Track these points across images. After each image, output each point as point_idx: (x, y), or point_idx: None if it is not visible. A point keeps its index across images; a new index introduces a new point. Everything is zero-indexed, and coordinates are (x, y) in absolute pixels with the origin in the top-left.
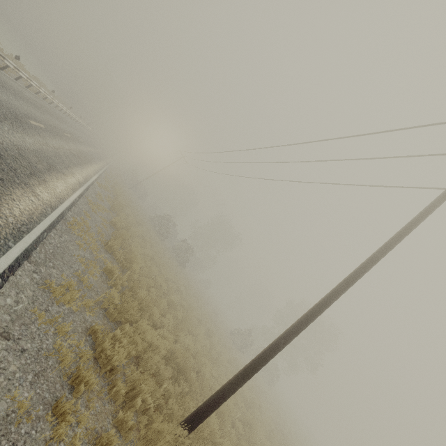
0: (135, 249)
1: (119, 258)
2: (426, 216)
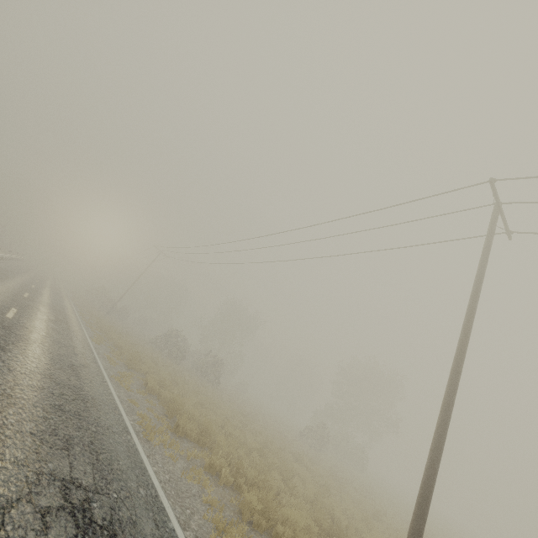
0: (194, 411)
1: (194, 436)
2: (482, 282)
